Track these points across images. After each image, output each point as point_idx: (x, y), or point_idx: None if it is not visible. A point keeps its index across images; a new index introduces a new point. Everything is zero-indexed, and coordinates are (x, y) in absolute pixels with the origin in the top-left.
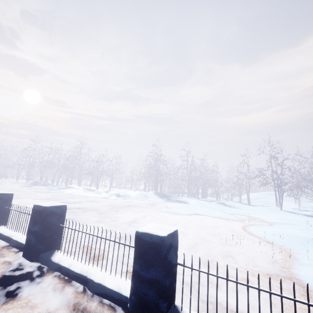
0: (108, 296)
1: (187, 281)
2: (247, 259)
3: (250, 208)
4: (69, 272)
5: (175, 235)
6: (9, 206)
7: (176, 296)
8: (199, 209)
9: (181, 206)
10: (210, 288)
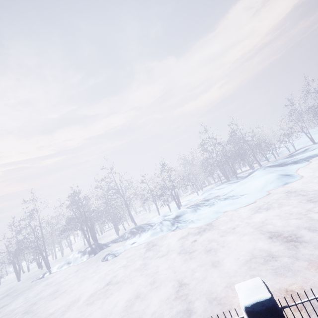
0: None
1: None
2: None
3: None
4: None
5: None
6: None
7: None
8: None
9: None
10: None
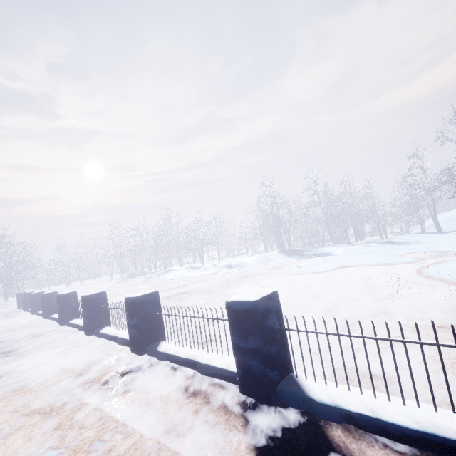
0: (218, 375)
1: (315, 351)
2: (411, 313)
3: (439, 238)
4: (177, 358)
5: (273, 297)
6: (106, 305)
7: (298, 367)
8: (347, 259)
9: (319, 261)
10: (344, 354)
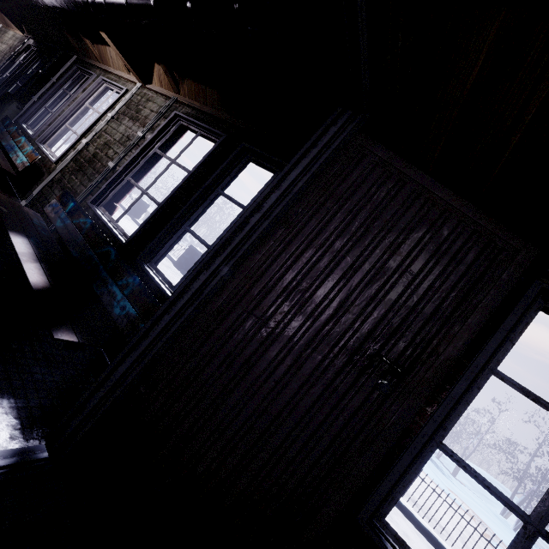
0: None
1: None
2: None
3: (467, 492)
4: (414, 518)
5: None
6: None
7: None
8: None
9: None
10: None
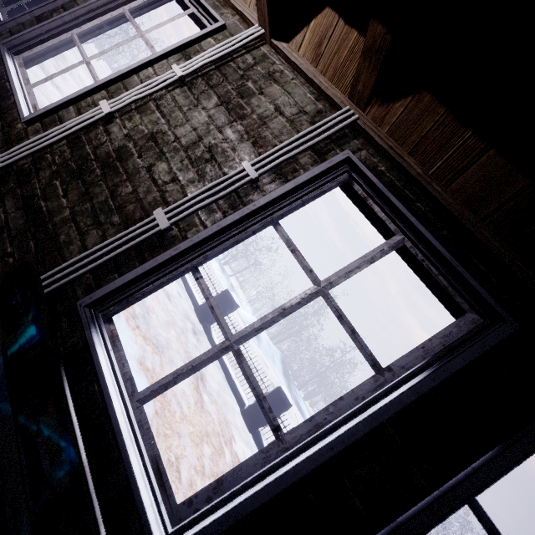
0: None
1: None
2: None
3: None
4: None
5: None
6: None
7: None
8: None
9: None
10: None
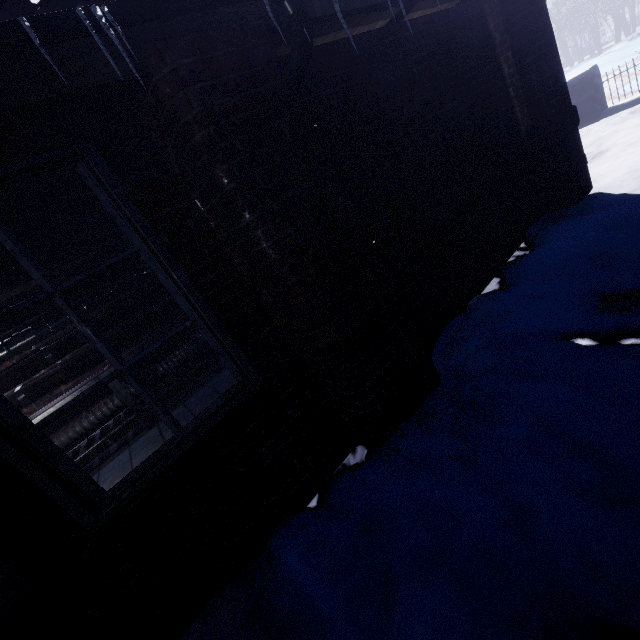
0: None
1: None
2: None
3: None
4: None
5: None
6: None
7: None
8: None
9: None
10: None
